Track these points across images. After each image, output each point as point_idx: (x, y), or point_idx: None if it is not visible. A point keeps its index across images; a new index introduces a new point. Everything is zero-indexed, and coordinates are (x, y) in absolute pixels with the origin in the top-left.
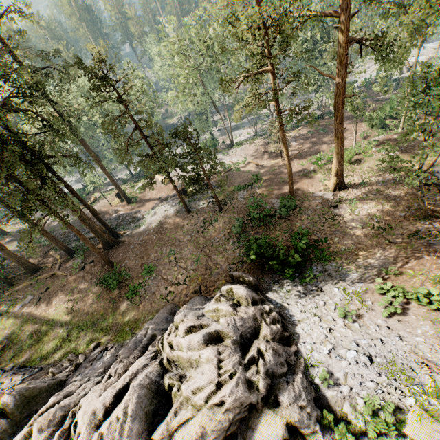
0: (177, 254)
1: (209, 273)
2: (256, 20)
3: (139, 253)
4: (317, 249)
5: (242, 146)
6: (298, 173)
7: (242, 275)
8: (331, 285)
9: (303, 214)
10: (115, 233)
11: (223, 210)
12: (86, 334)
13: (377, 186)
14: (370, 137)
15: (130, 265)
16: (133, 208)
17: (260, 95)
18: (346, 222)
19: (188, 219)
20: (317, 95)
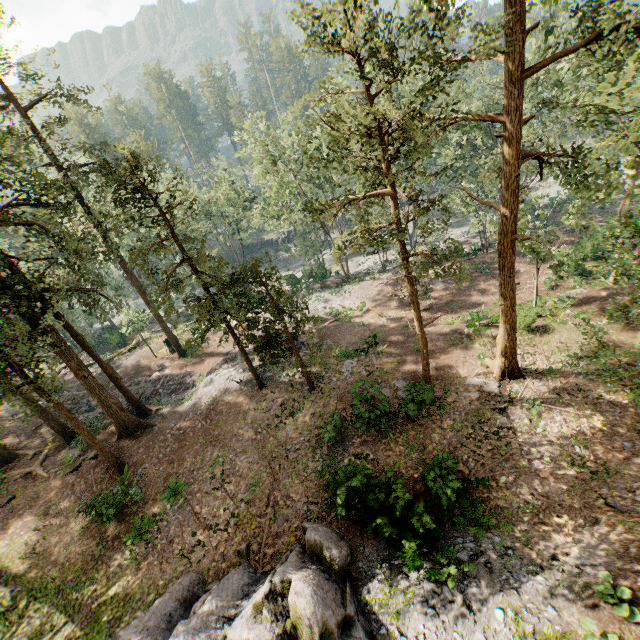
0: (226, 465)
1: (271, 516)
2: (364, 122)
3: (169, 452)
4: (467, 500)
5: (361, 283)
6: (443, 338)
7: (320, 542)
8: (490, 598)
9: (446, 416)
10: (144, 409)
11: (315, 389)
12: (39, 611)
13: (576, 379)
14: (562, 288)
15: (150, 473)
16: (185, 365)
17: (369, 232)
18: (521, 445)
19: (257, 400)
20: (477, 219)
